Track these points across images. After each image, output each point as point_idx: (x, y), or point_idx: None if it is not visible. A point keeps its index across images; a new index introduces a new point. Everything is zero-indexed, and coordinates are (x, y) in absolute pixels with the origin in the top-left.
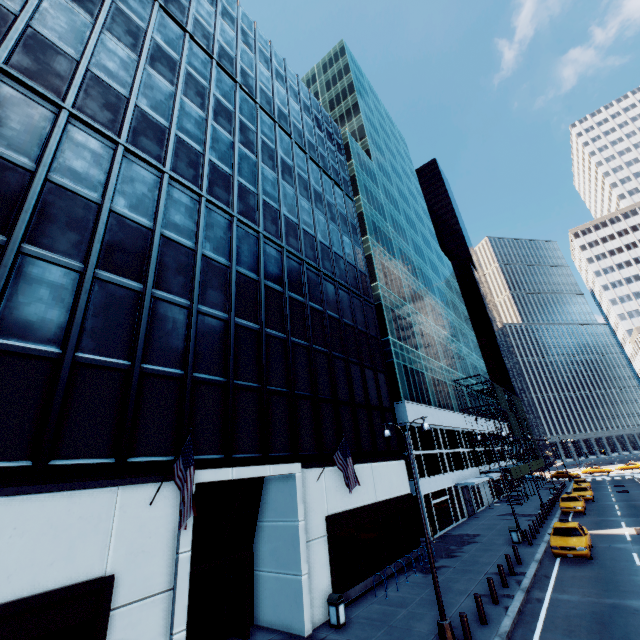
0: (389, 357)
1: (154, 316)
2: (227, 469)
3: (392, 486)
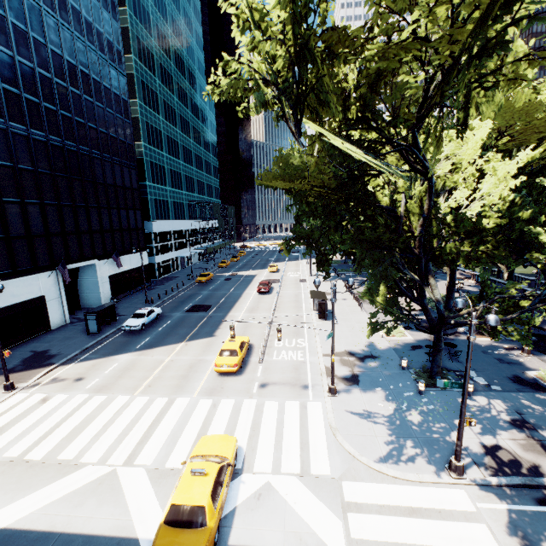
0: (146, 195)
1: (29, 213)
2: (70, 265)
3: (139, 262)
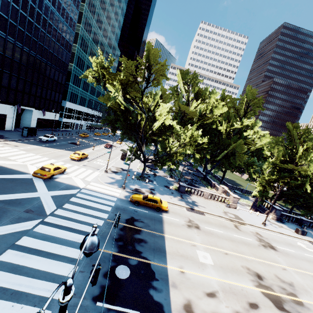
0: (67, 88)
1: (12, 79)
2: (22, 106)
3: (54, 117)
